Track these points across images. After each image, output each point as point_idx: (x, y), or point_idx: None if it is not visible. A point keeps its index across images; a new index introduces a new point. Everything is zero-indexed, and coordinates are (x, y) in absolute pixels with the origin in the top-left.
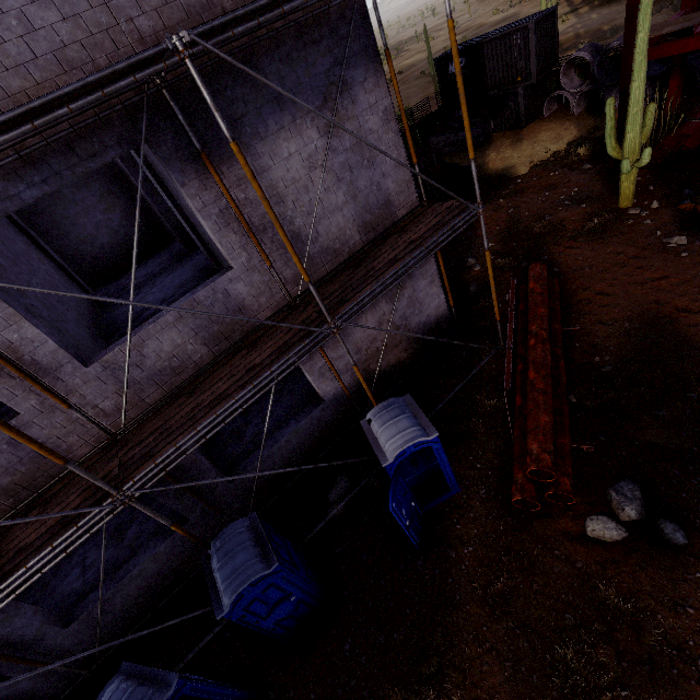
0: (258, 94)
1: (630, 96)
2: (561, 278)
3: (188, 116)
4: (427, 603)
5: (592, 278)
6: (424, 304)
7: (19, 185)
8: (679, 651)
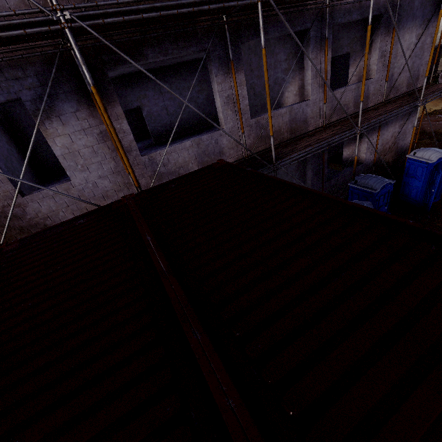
0: (410, 12)
1: None
2: None
3: (393, 10)
4: (439, 225)
5: None
6: (406, 137)
7: (354, 12)
8: None
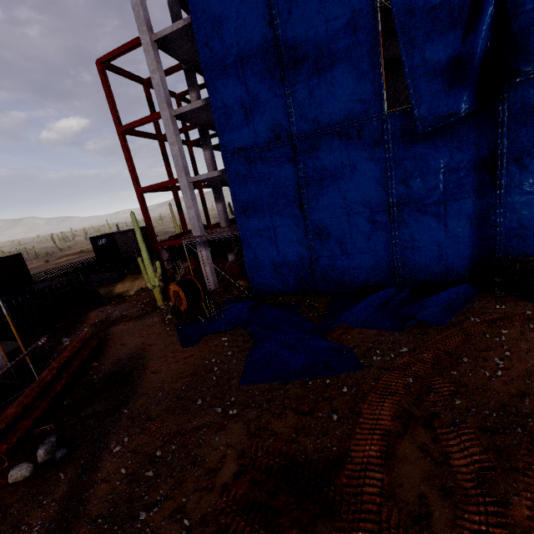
0: None
1: (143, 257)
2: (109, 340)
3: None
4: None
5: (124, 338)
6: None
7: None
8: (15, 527)
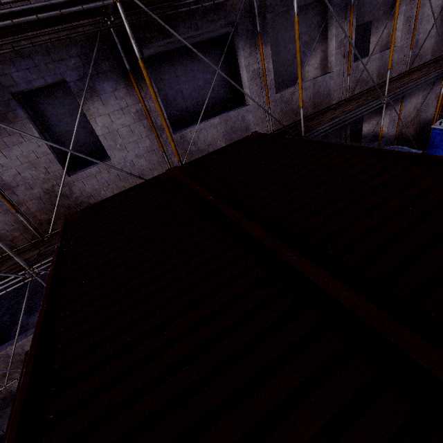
0: None
1: None
2: None
3: None
4: None
5: None
6: (428, 109)
7: None
8: None
